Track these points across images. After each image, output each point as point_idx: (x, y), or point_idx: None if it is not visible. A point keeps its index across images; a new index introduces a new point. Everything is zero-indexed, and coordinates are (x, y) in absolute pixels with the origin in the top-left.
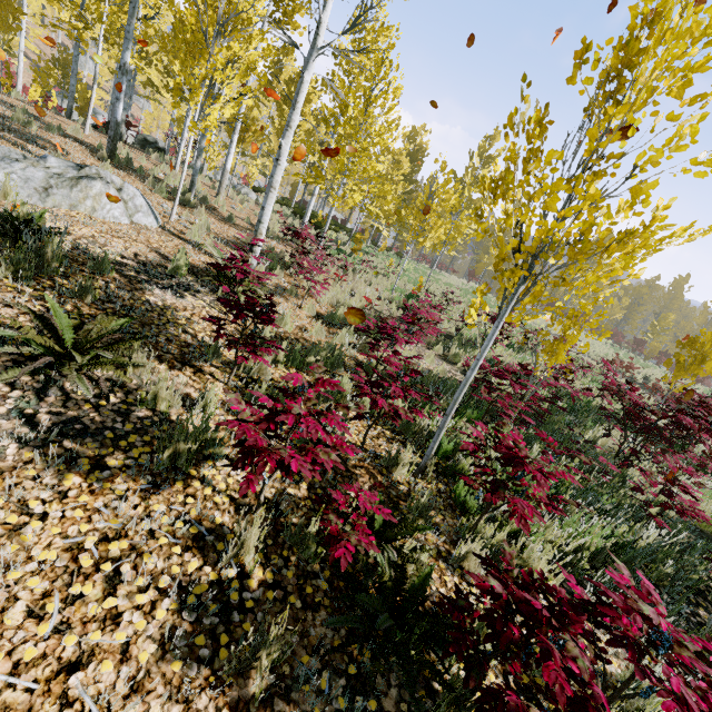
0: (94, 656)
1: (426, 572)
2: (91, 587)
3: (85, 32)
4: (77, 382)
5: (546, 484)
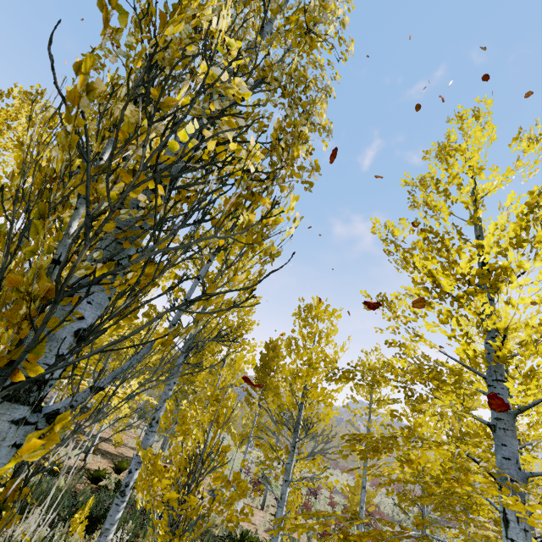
0: None
1: None
2: None
3: None
4: None
5: None
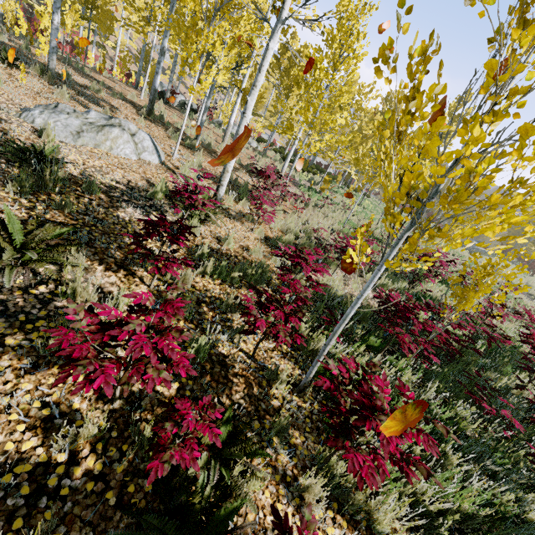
0: None
1: (235, 506)
2: None
3: (145, 28)
4: (6, 273)
5: (388, 446)
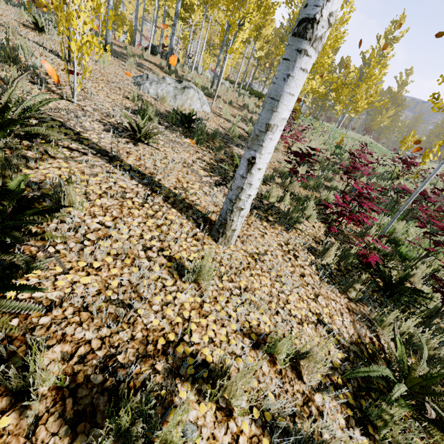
0: (305, 275)
1: (407, 272)
2: (292, 257)
3: None
4: None
5: None
